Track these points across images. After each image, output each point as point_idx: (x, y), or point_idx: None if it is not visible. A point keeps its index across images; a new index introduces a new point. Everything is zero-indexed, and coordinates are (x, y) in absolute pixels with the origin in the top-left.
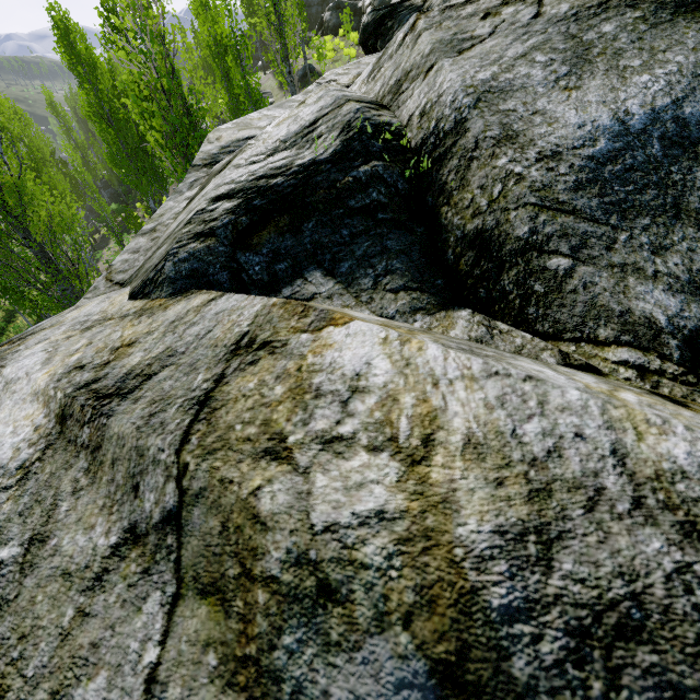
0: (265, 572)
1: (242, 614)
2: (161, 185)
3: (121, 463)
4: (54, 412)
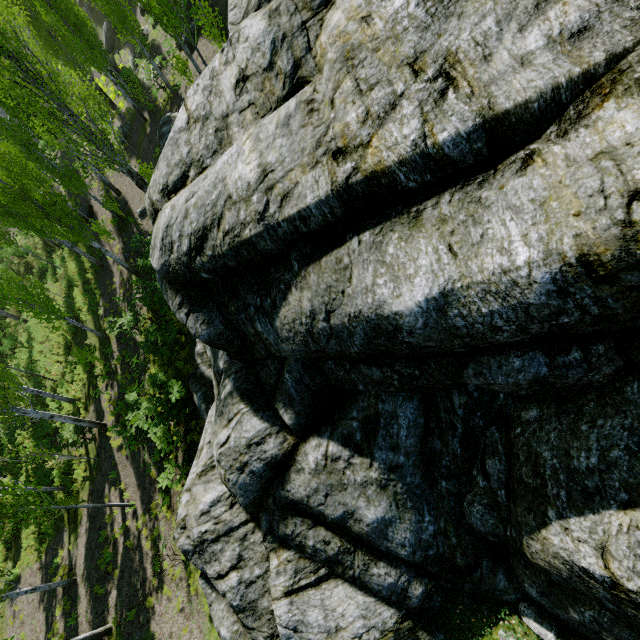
0: (308, 2)
1: (307, 7)
2: (103, 59)
3: (285, 11)
4: (267, 19)
